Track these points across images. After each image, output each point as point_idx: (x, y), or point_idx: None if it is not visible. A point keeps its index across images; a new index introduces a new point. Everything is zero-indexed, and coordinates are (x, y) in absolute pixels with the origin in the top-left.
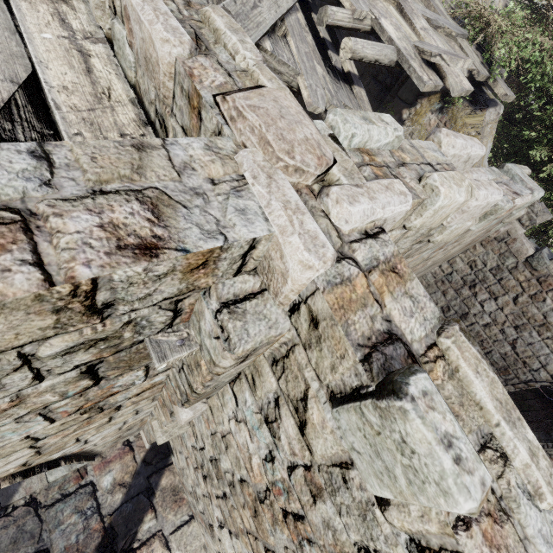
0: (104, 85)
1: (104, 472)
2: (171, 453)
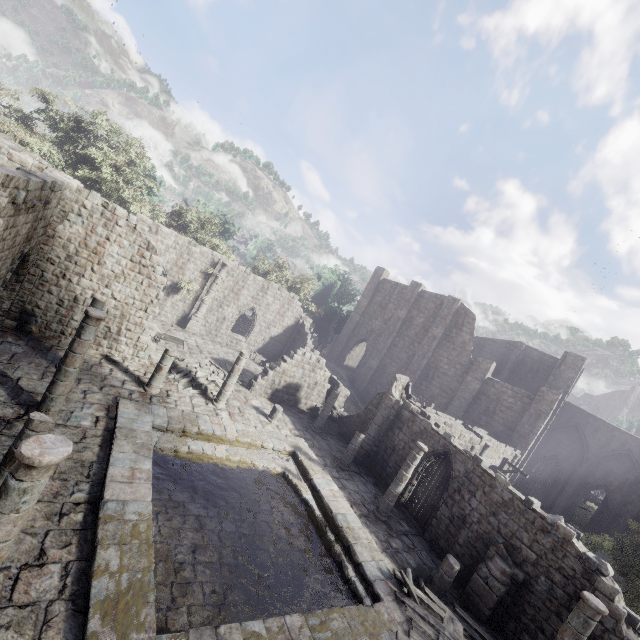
0: (8, 165)
1: (5, 338)
2: (30, 319)
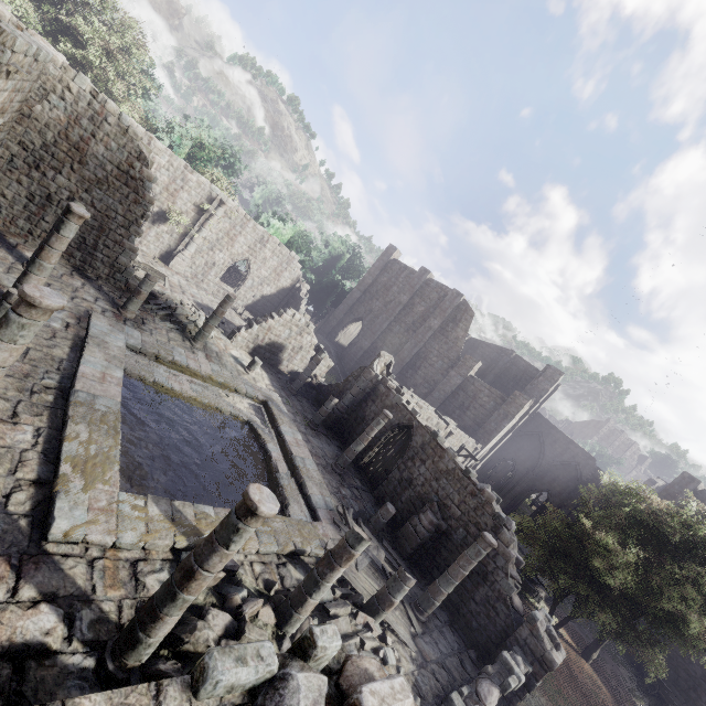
0: None
1: None
2: None
